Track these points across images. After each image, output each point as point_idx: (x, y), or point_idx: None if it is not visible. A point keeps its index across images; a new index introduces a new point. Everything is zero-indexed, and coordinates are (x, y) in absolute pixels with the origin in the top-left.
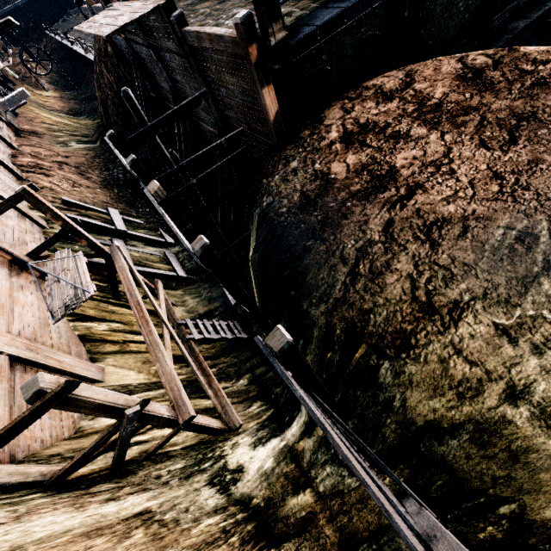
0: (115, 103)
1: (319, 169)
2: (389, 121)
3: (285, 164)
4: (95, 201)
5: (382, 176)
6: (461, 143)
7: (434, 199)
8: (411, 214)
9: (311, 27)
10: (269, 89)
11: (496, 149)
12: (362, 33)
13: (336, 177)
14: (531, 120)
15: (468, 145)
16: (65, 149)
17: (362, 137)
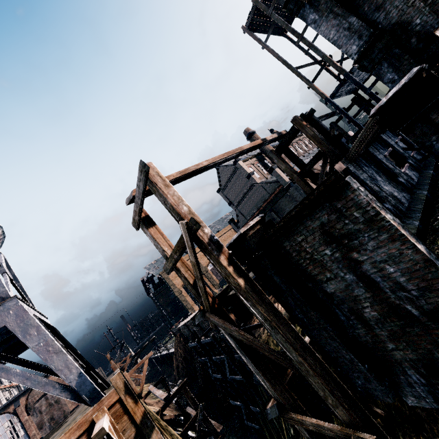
0: (183, 363)
1: None
2: None
3: None
4: None
5: None
6: None
7: None
8: None
9: None
10: (231, 314)
11: None
12: None
13: None
14: None
15: None
16: (157, 399)
17: None
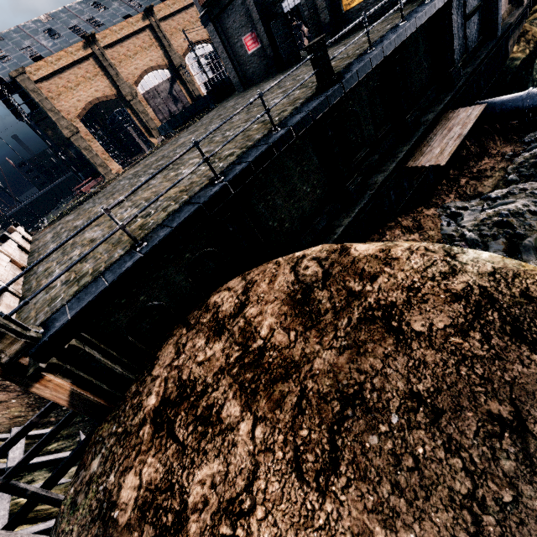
0: None
1: (110, 487)
2: (208, 381)
3: (92, 457)
4: (1, 422)
5: (165, 533)
6: (272, 452)
7: None
8: None
9: (65, 318)
10: (42, 383)
11: (311, 482)
12: (189, 257)
13: (117, 519)
14: (357, 406)
15: (279, 459)
16: None
17: (175, 413)
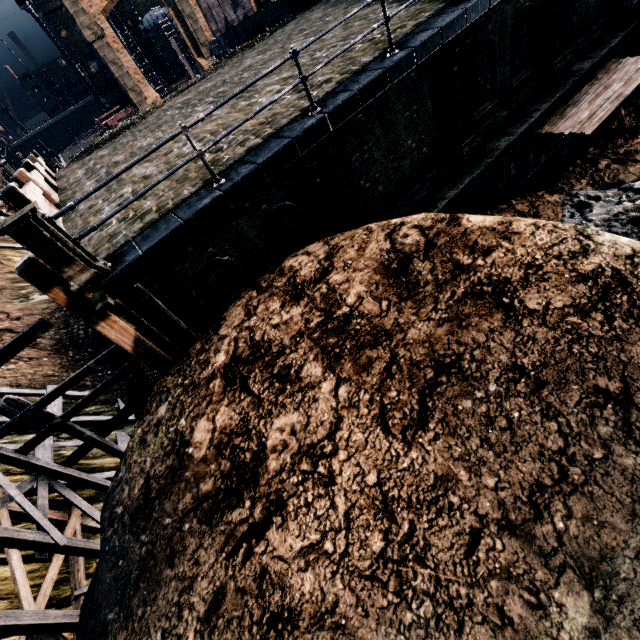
0: None
1: (182, 429)
2: (285, 343)
3: (157, 405)
4: (35, 378)
5: (244, 467)
6: (356, 409)
7: (291, 547)
8: (251, 582)
9: (136, 253)
10: (108, 323)
11: (397, 434)
12: (265, 209)
13: (193, 454)
14: (453, 374)
15: (364, 415)
16: (23, 305)
17: (248, 370)
